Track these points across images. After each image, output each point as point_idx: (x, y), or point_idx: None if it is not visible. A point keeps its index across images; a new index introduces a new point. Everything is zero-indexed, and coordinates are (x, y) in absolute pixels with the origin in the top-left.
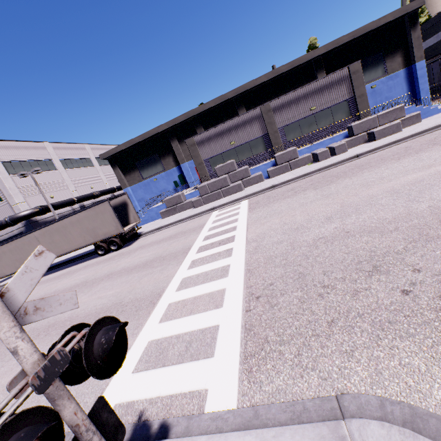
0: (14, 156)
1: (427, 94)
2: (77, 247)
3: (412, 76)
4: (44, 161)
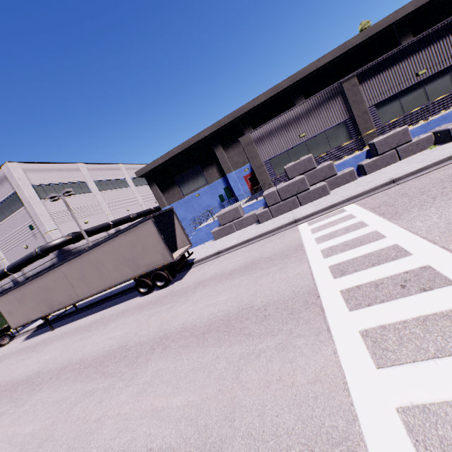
0: (46, 179)
1: None
2: (113, 283)
3: None
4: (78, 184)
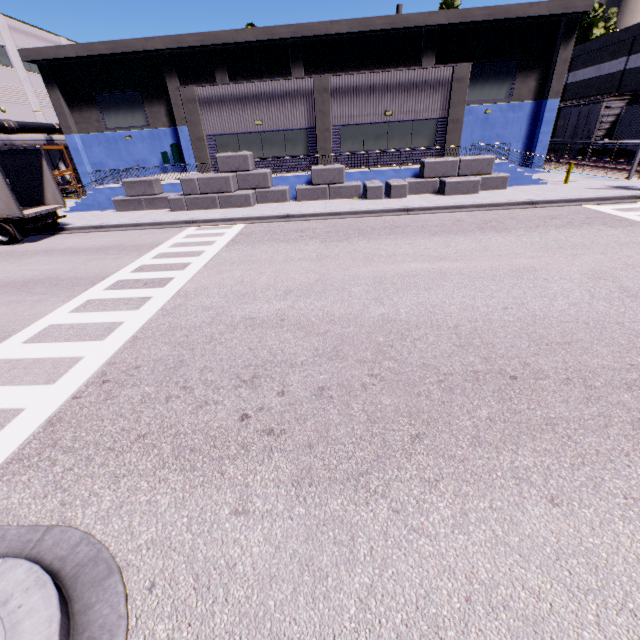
0: None
1: (544, 150)
2: None
3: (538, 116)
4: None
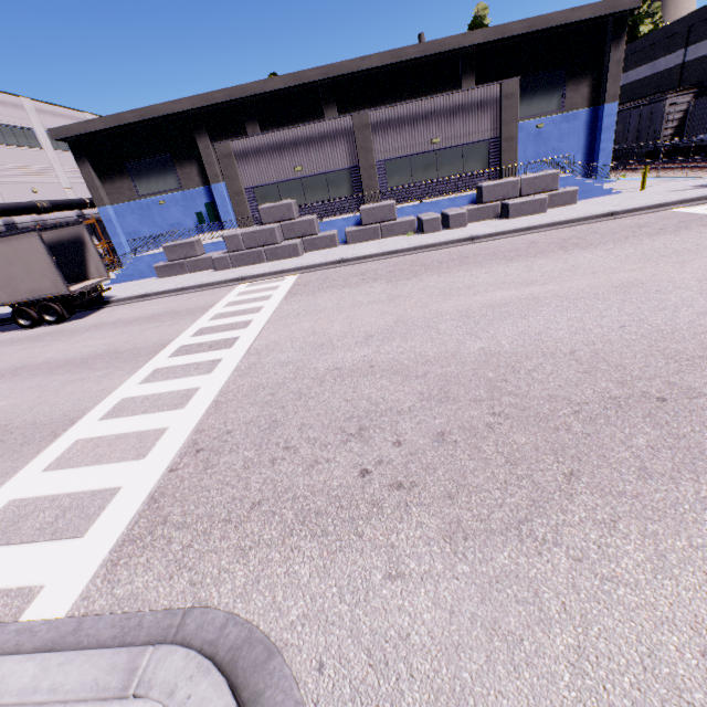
0: None
1: (608, 158)
2: None
3: (596, 123)
4: None
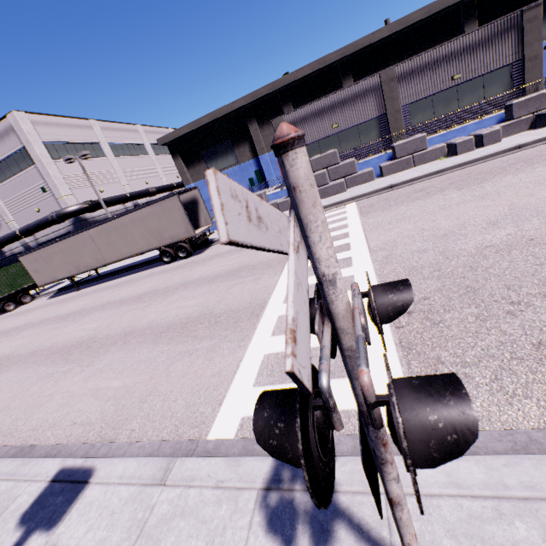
0: (56, 135)
1: None
2: (139, 251)
3: None
4: (91, 145)
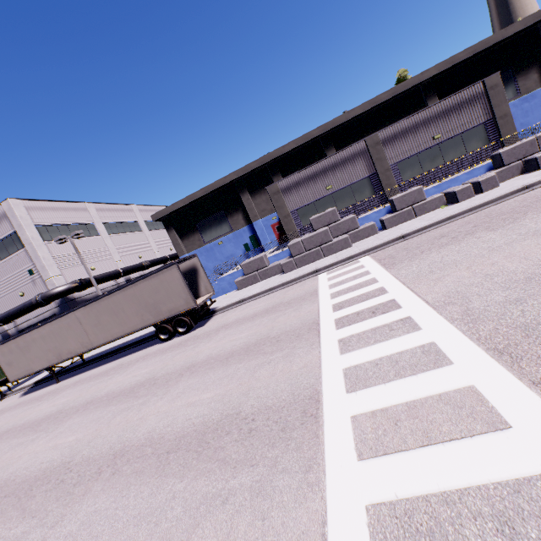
0: (50, 218)
1: None
2: (131, 329)
3: None
4: (85, 225)
